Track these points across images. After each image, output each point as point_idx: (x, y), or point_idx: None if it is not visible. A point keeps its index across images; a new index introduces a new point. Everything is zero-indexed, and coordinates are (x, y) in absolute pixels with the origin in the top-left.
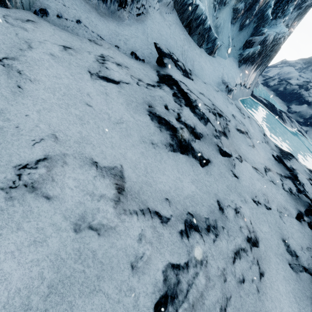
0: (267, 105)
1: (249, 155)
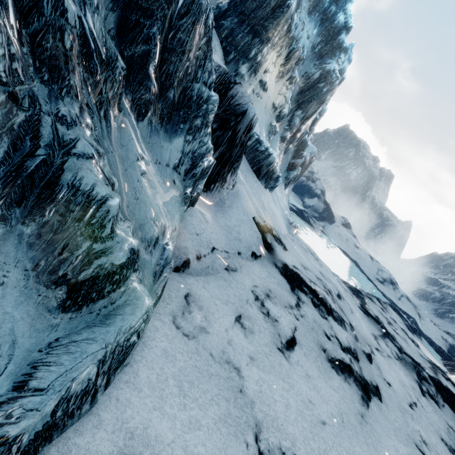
0: (297, 212)
1: (362, 331)
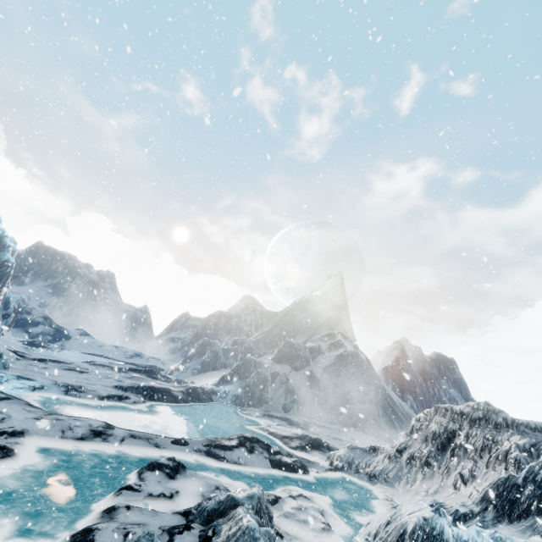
0: (27, 344)
1: (88, 368)
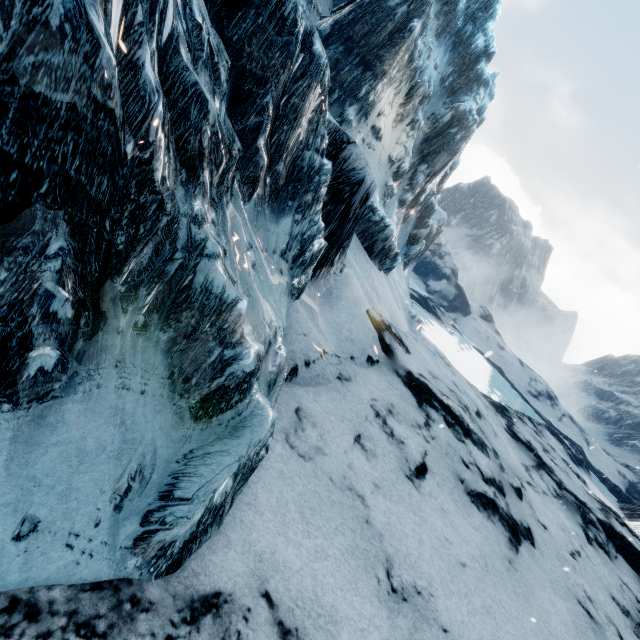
0: (420, 300)
1: (510, 460)
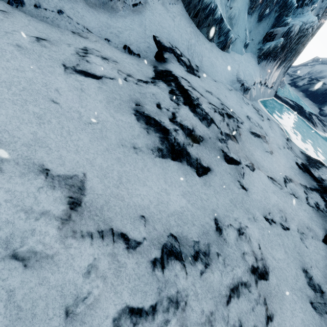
0: (294, 106)
1: (265, 163)
